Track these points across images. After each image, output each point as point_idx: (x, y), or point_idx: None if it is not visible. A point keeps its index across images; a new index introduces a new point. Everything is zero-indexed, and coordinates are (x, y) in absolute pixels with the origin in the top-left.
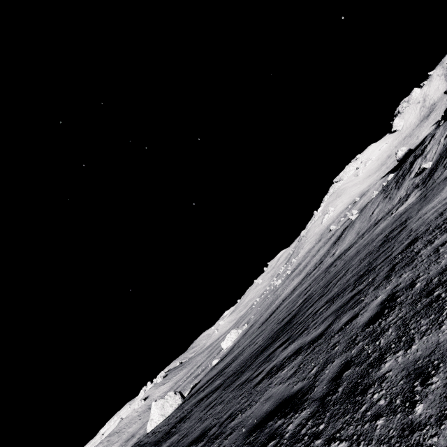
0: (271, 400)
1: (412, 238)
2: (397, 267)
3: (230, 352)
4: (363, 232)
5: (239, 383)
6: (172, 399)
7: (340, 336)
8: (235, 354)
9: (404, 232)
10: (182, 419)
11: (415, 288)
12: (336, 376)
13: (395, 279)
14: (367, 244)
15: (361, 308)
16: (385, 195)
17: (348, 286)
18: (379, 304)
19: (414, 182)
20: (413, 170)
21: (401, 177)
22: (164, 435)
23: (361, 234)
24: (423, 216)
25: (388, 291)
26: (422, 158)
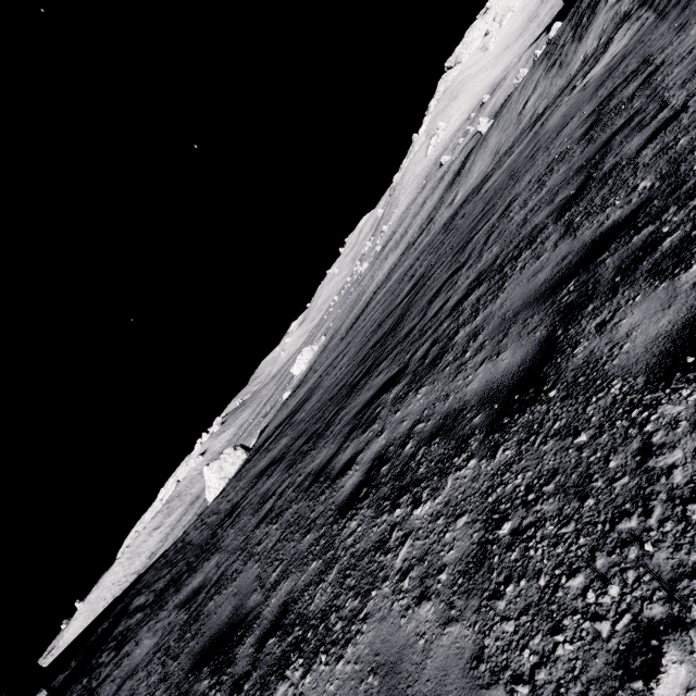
0: None
1: None
2: None
3: (305, 380)
4: (508, 146)
5: (310, 471)
6: (233, 456)
7: None
8: (310, 385)
9: (671, 70)
10: (233, 510)
11: None
12: None
13: None
14: (538, 152)
15: None
16: (551, 63)
17: (540, 231)
18: None
19: (618, 12)
20: None
21: (587, 12)
22: (209, 537)
23: (504, 151)
24: None
25: None
26: None
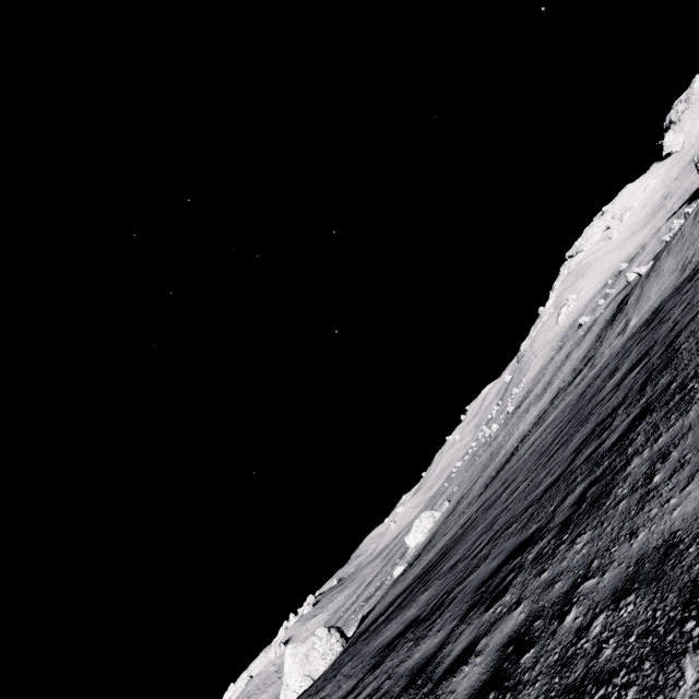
0: None
1: None
2: None
3: (427, 548)
4: None
5: (664, 540)
6: (324, 642)
7: None
8: (442, 544)
9: None
10: None
11: None
12: None
13: None
14: None
15: None
16: None
17: None
18: None
19: None
20: None
21: None
22: None
23: None
24: None
25: None
26: None
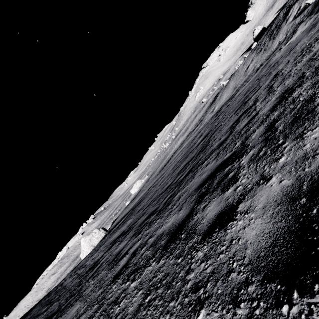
0: None
1: None
2: None
3: (138, 195)
4: (242, 83)
5: (162, 233)
6: (97, 234)
7: None
8: (141, 195)
9: None
10: (95, 265)
11: None
12: None
13: None
14: (278, 62)
15: None
16: (259, 50)
17: None
18: None
19: (294, 23)
20: (291, 15)
21: (275, 29)
22: (76, 285)
23: (240, 85)
24: None
25: None
26: (300, 1)
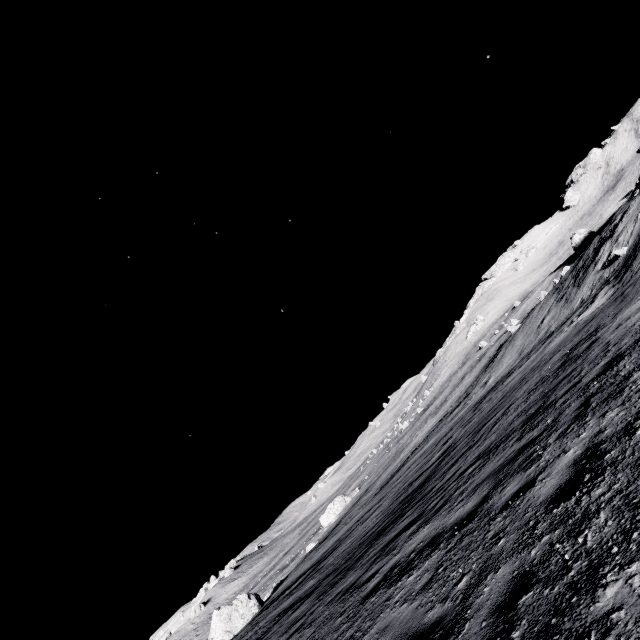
0: (388, 635)
1: (612, 355)
2: (595, 400)
3: (333, 532)
4: (529, 350)
5: (340, 590)
6: (244, 605)
7: (506, 520)
8: (339, 536)
9: (595, 347)
10: None
11: (637, 436)
12: (506, 602)
13: (595, 421)
14: (537, 367)
15: (539, 469)
16: (560, 296)
17: (513, 432)
18: (572, 464)
19: (602, 276)
20: (600, 258)
21: (581, 270)
22: None
23: (526, 353)
24: (625, 322)
25: (585, 441)
26: (612, 241)
